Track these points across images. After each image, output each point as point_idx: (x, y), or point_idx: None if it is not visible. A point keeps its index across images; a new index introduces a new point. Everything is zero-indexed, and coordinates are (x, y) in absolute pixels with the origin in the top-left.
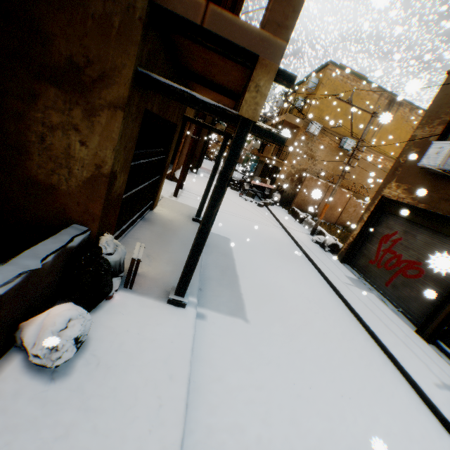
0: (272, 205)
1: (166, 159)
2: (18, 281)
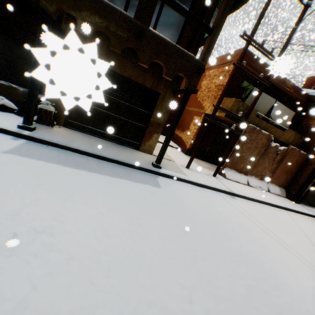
0: None
1: (152, 116)
2: (7, 84)
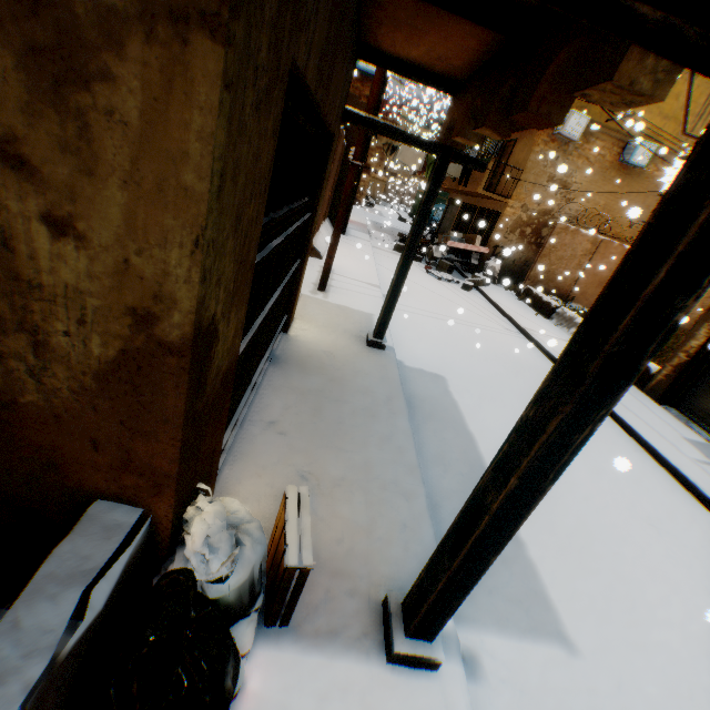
0: (487, 285)
1: (312, 222)
2: None
